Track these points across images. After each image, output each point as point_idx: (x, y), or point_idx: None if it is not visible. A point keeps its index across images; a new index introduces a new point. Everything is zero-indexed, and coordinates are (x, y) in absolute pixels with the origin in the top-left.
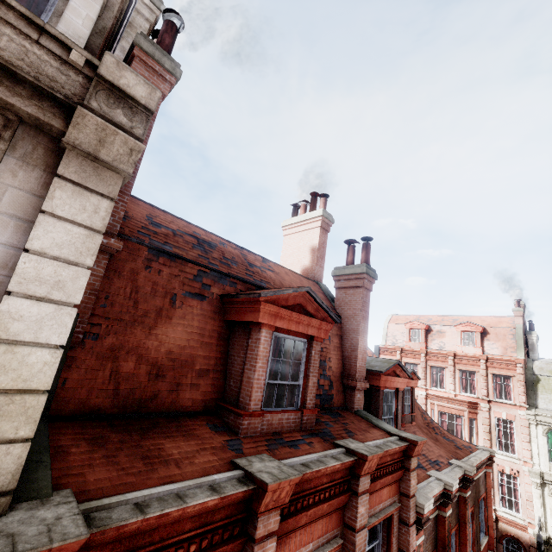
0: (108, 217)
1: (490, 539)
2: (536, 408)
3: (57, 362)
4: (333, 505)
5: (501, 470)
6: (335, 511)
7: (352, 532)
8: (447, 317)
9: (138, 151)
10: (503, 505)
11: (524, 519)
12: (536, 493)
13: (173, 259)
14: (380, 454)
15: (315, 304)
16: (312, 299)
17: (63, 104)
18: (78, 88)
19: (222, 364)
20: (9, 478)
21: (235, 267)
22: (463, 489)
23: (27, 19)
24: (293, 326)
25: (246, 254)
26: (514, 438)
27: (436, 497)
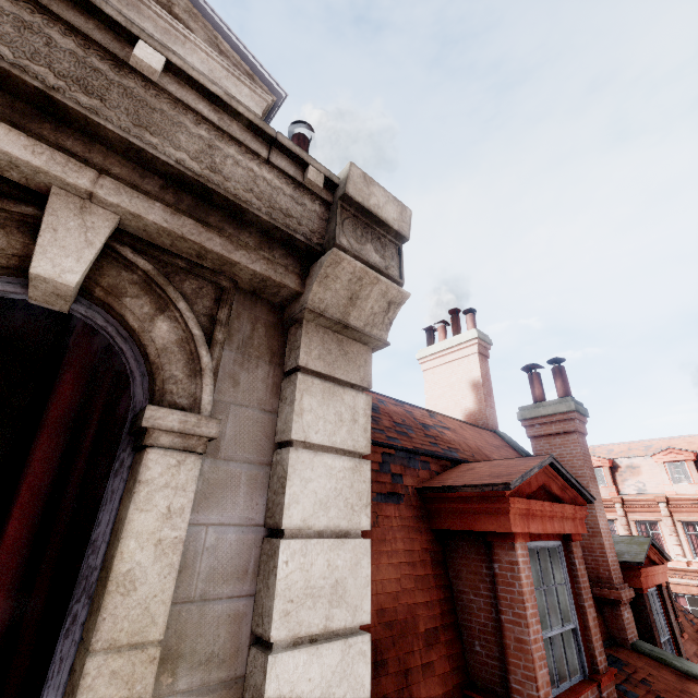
0: (368, 425)
1: None
2: None
3: None
4: None
5: None
6: None
7: None
8: (634, 445)
9: (397, 303)
10: None
11: None
12: None
13: None
14: None
15: (559, 480)
16: (555, 473)
17: (297, 250)
18: (316, 221)
19: (449, 611)
20: None
21: (414, 436)
22: None
23: (253, 130)
24: (548, 525)
25: (410, 411)
26: None
27: None
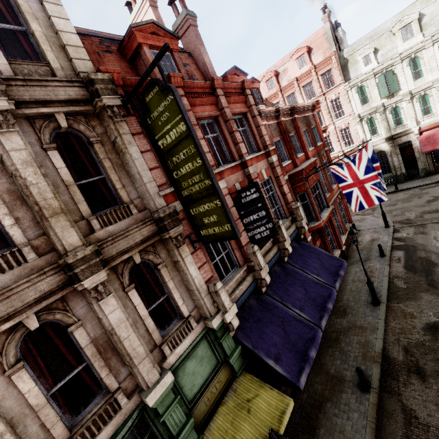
0: None
1: (324, 143)
2: (350, 80)
3: (79, 39)
4: (209, 100)
5: (340, 129)
6: (213, 104)
7: (223, 109)
8: (285, 57)
9: None
10: (346, 147)
11: (357, 145)
12: (359, 127)
13: (84, 36)
14: (221, 78)
15: (162, 31)
16: (159, 28)
17: None
18: None
19: None
20: (93, 70)
21: (115, 39)
22: (293, 115)
23: None
24: (157, 43)
25: (117, 36)
26: (342, 107)
27: (273, 113)
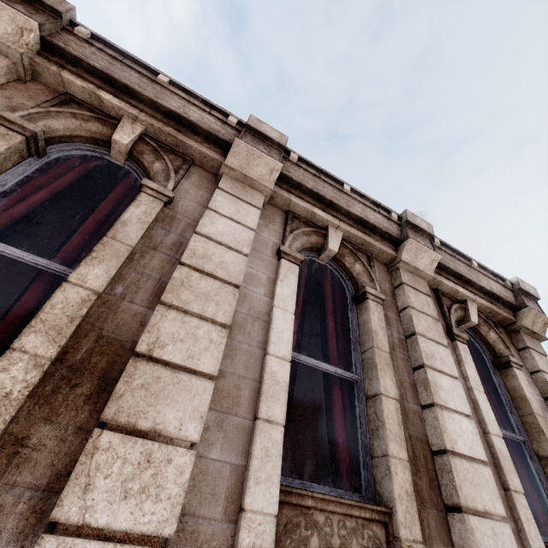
0: None
1: None
2: None
3: None
4: None
5: None
6: None
7: None
8: None
9: (547, 323)
10: None
11: None
12: None
13: None
14: None
15: None
16: None
17: (510, 307)
18: (512, 297)
19: None
20: None
21: None
22: None
23: (491, 273)
24: None
25: None
26: None
27: None
